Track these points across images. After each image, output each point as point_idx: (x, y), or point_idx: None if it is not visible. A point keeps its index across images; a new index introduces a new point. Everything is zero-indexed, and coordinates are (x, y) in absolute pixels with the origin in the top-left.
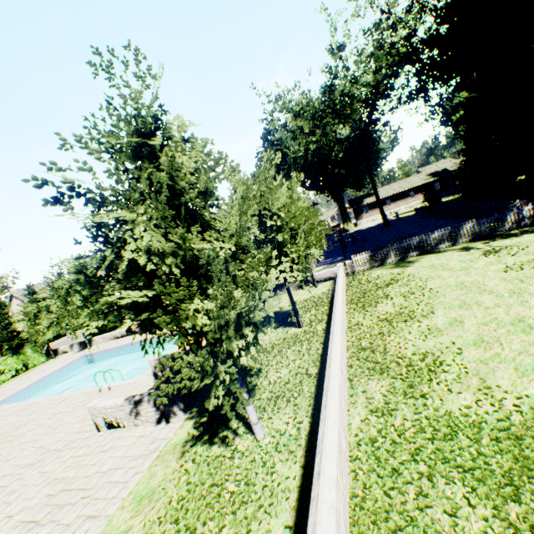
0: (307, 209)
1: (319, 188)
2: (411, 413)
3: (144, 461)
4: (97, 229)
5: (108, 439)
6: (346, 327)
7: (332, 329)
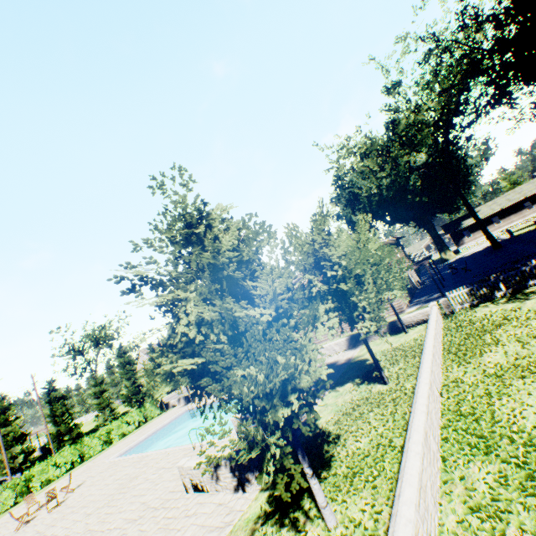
0: (380, 248)
1: (401, 220)
2: (531, 521)
3: (219, 535)
4: (160, 307)
5: (193, 502)
6: (441, 385)
7: (416, 388)
